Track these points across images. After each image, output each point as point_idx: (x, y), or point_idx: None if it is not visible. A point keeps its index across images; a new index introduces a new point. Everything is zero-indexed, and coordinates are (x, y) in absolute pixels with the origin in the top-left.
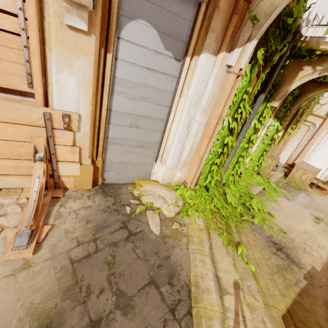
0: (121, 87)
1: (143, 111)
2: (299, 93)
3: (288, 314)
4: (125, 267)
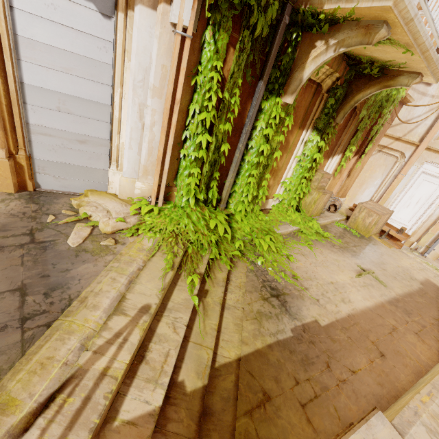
0: (30, 51)
1: (73, 90)
2: (346, 93)
3: (235, 363)
4: None
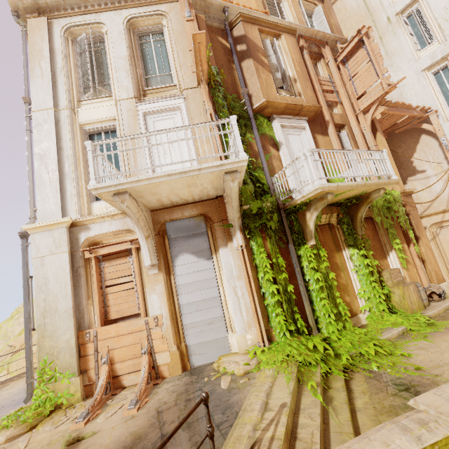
0: (183, 289)
1: (201, 297)
2: (350, 218)
3: None
4: None
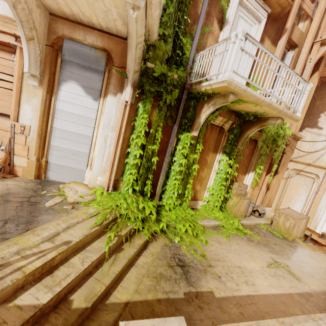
0: (60, 115)
1: (75, 130)
2: (240, 132)
3: (123, 304)
4: None
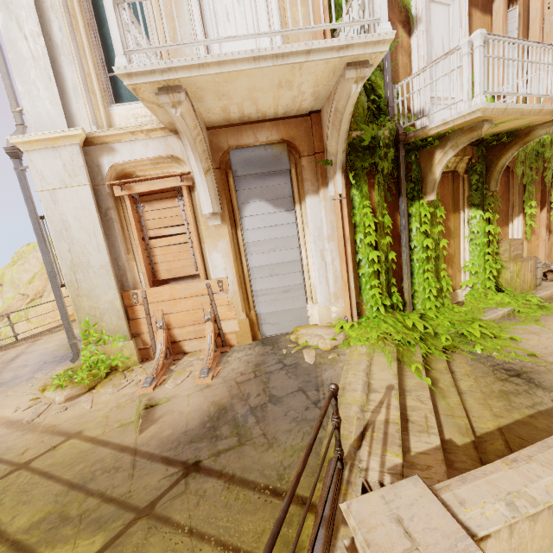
0: (253, 248)
1: (277, 260)
2: (486, 165)
3: (497, 431)
4: (278, 383)
